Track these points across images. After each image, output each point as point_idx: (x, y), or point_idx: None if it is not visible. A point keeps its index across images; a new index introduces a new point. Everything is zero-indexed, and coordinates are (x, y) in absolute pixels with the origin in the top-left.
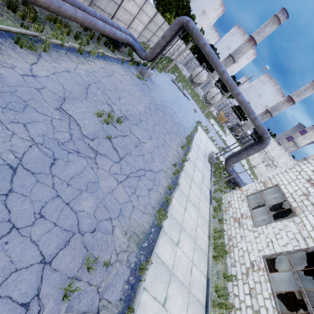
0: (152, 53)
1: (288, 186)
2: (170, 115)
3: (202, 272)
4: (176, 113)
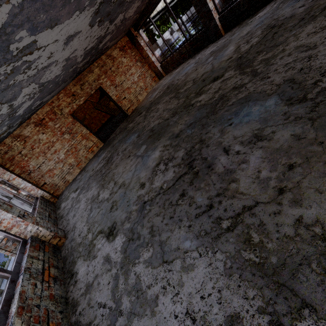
0: None
1: None
2: None
3: None
4: None
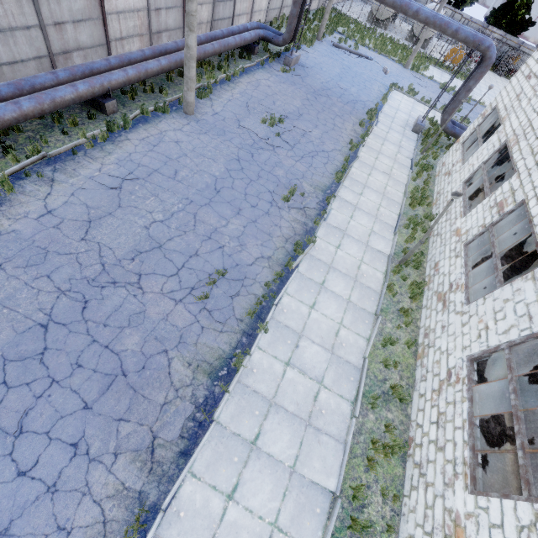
0: (289, 32)
1: (505, 99)
2: (338, 96)
3: (392, 212)
4: (348, 89)
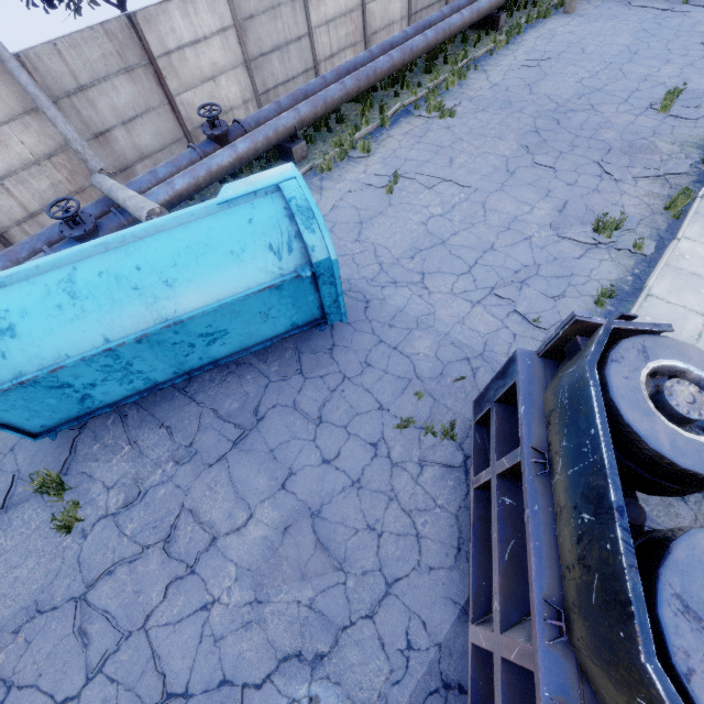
0: None
1: None
2: None
3: None
4: None
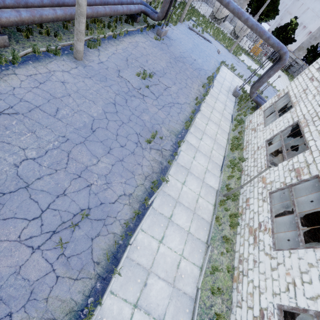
0: (162, 12)
1: (294, 90)
2: (190, 63)
3: (220, 154)
4: (196, 59)
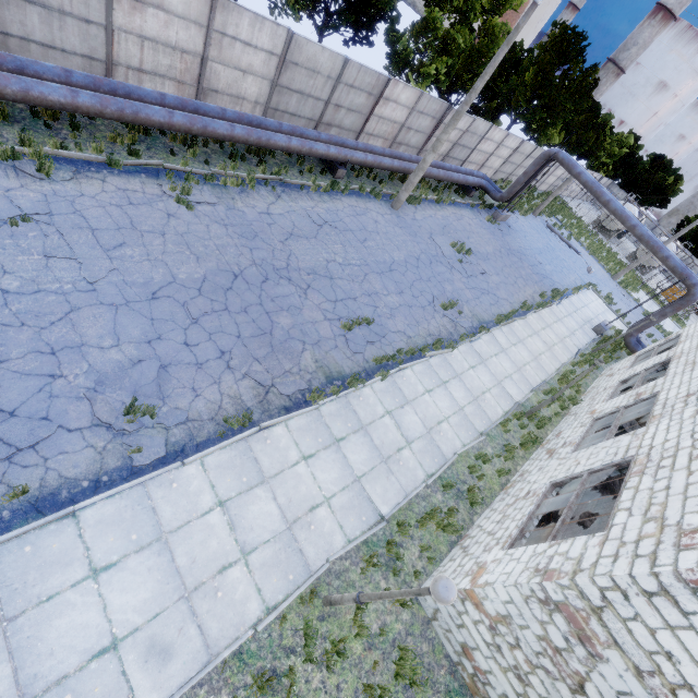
0: (509, 193)
1: (691, 330)
2: (530, 264)
3: (538, 375)
4: (543, 264)
